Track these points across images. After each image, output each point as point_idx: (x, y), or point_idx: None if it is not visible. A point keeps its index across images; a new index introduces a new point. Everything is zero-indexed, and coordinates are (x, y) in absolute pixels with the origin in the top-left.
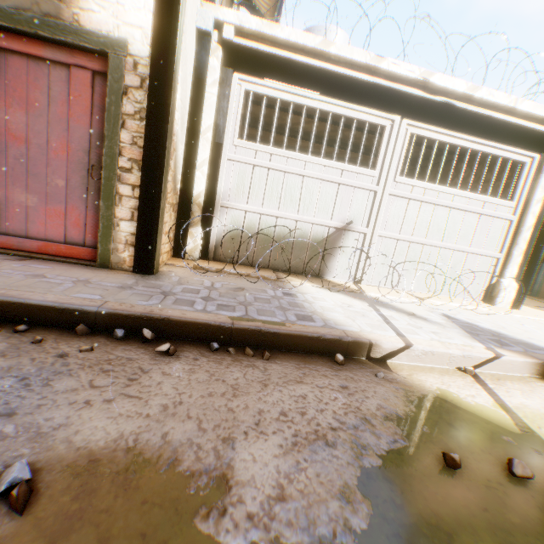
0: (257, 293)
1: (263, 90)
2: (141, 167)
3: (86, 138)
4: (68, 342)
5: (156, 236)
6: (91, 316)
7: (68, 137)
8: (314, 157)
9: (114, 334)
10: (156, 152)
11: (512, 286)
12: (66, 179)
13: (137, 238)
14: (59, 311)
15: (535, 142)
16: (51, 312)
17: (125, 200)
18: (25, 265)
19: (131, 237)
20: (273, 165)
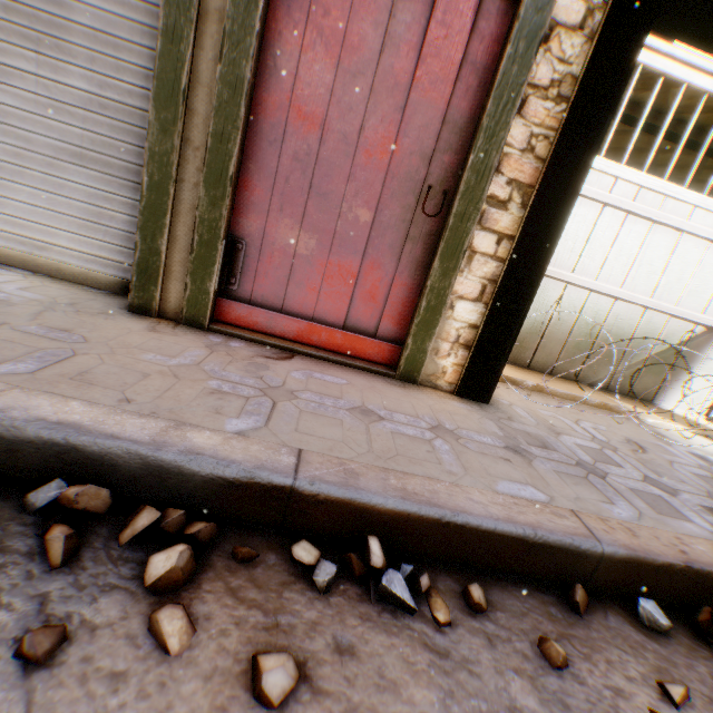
0: (671, 459)
1: (664, 64)
2: (531, 200)
3: (431, 130)
4: (597, 650)
5: (516, 335)
6: (584, 562)
7: (398, 123)
8: (711, 200)
9: (638, 612)
10: (570, 172)
11: None
12: (373, 209)
13: (481, 335)
14: (527, 547)
15: None
16: (509, 547)
17: (477, 261)
18: (308, 375)
19: (466, 331)
20: (637, 207)
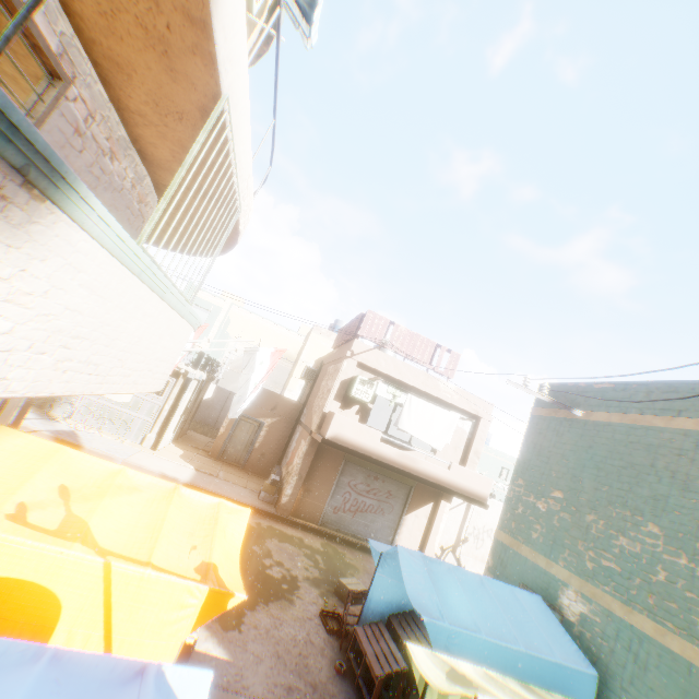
0: None
1: None
2: None
3: None
4: None
5: None
6: None
7: None
8: None
9: None
10: None
11: (153, 437)
12: None
13: None
14: None
15: (173, 373)
16: None
17: None
18: None
19: None
20: None
